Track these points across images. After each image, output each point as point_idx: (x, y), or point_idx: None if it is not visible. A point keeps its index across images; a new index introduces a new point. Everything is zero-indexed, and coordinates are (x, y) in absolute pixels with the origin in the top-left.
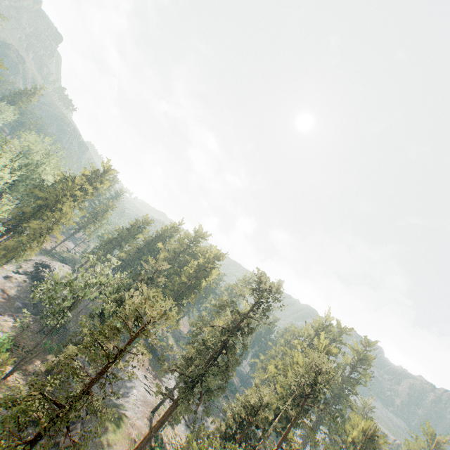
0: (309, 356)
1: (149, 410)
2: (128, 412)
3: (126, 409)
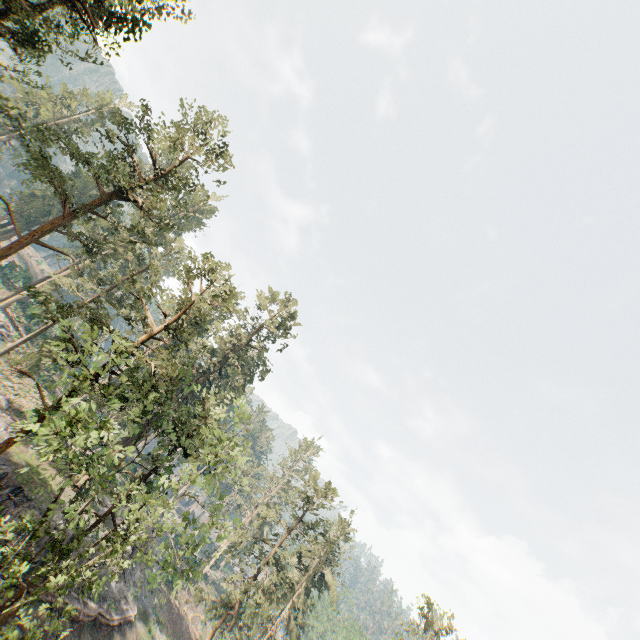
0: None
1: None
2: None
3: None
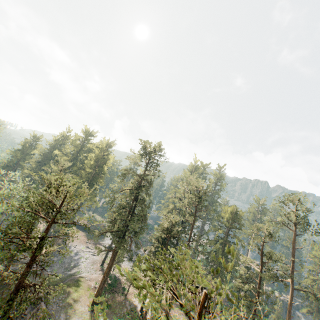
0: (193, 185)
1: (99, 265)
2: (83, 274)
3: (80, 273)
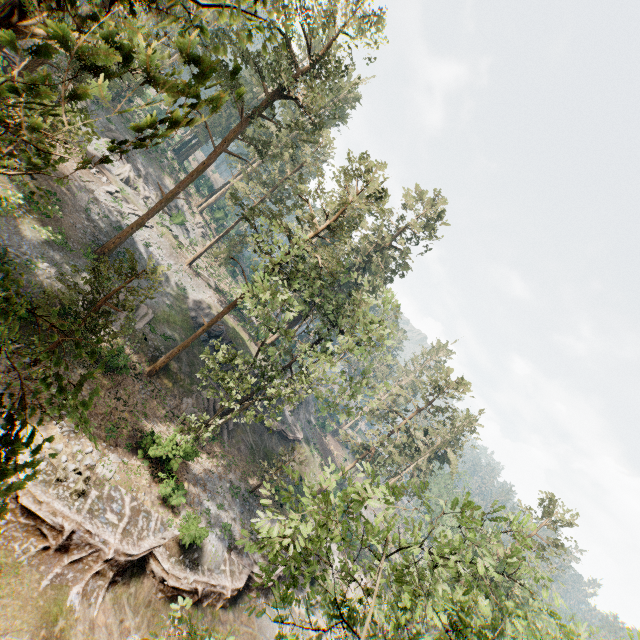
0: None
1: (184, 262)
2: (193, 293)
3: (182, 289)
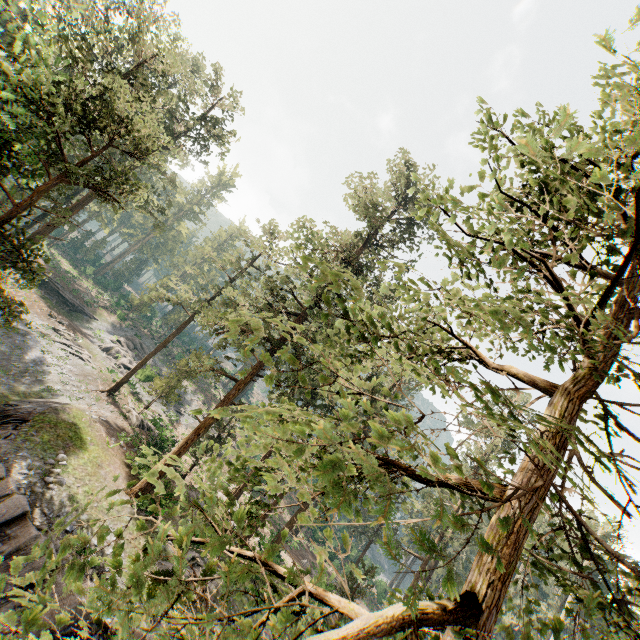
0: None
1: (102, 389)
2: (65, 400)
3: (53, 395)
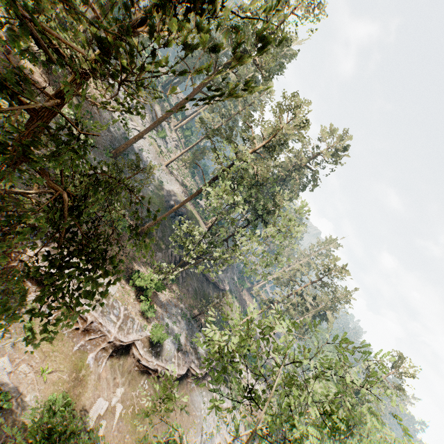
0: None
1: (163, 164)
2: (167, 185)
3: (161, 181)
